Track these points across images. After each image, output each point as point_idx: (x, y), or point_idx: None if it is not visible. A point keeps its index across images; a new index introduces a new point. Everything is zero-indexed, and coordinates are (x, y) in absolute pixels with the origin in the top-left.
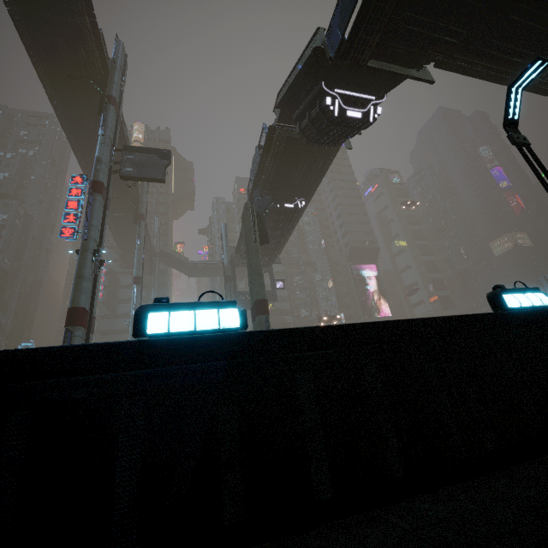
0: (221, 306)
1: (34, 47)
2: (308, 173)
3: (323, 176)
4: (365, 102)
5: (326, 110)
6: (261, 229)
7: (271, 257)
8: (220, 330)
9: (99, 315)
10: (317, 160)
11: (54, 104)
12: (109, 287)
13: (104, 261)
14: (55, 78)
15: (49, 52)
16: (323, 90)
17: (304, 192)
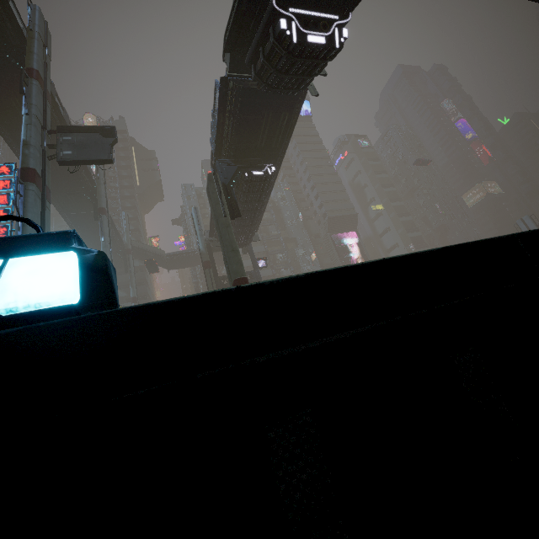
0: (18, 248)
1: None
2: (274, 132)
3: (290, 135)
4: (327, 23)
5: (282, 37)
6: (230, 201)
7: (248, 234)
8: (4, 319)
9: None
10: (281, 115)
11: None
12: None
13: None
14: None
15: None
16: (275, 11)
17: (272, 156)
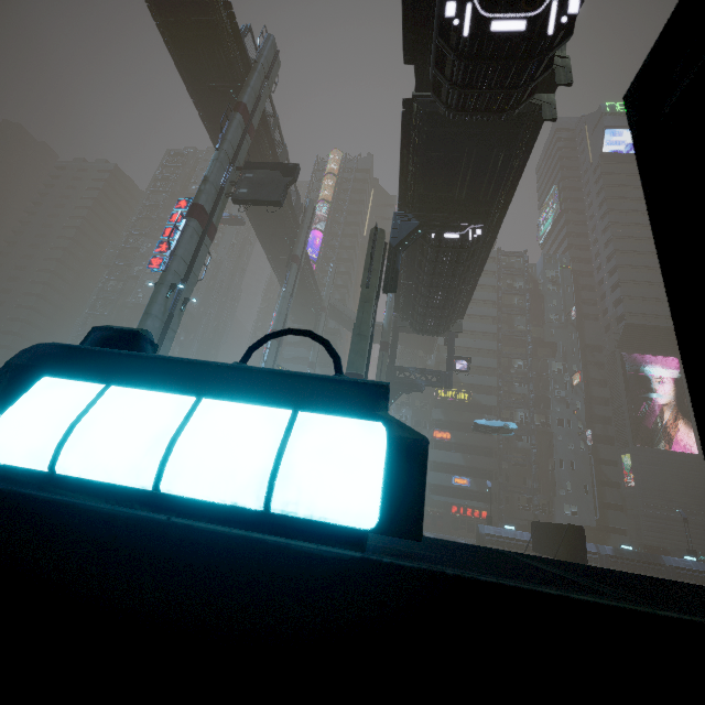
0: None
1: (180, 62)
2: (481, 178)
3: (516, 184)
4: None
5: (451, 30)
6: (388, 269)
7: (440, 320)
8: None
9: None
10: (492, 152)
11: (206, 127)
12: None
13: (188, 300)
14: (202, 95)
15: (193, 65)
16: None
17: (479, 213)
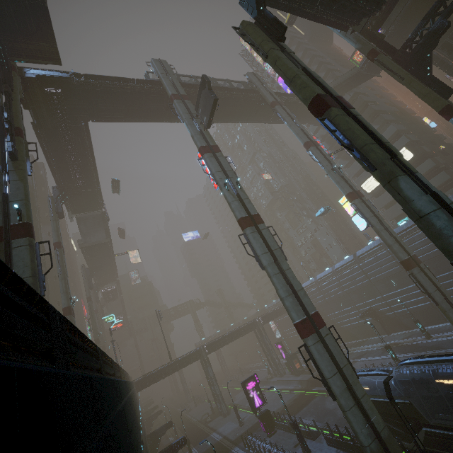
0: None
1: (155, 120)
2: None
3: None
4: None
5: None
6: (267, 29)
7: None
8: None
9: (343, 168)
10: None
11: None
12: (332, 147)
13: (237, 182)
14: (170, 116)
15: (156, 114)
16: None
17: None
